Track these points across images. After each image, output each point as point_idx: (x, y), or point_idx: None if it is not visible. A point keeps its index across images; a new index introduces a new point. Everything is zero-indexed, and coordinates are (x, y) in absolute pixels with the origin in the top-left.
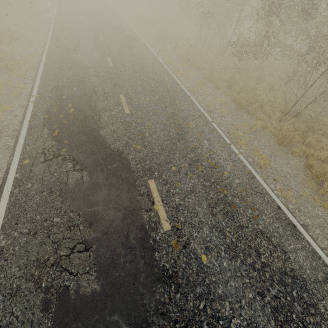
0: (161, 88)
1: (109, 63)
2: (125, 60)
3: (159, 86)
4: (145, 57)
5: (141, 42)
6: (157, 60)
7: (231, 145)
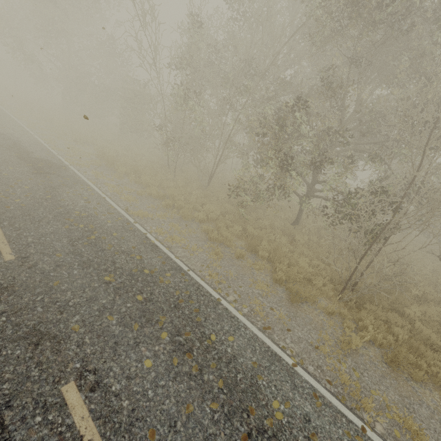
0: (161, 300)
1: (4, 251)
2: (48, 231)
3: (152, 293)
4: (92, 211)
5: (73, 175)
6: (118, 215)
7: (367, 431)
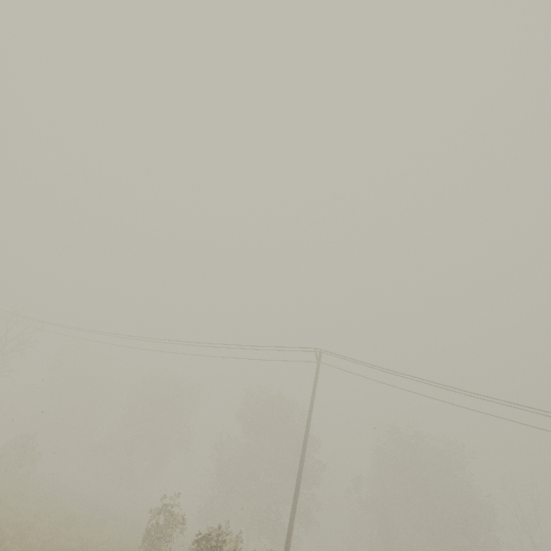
0: None
1: None
2: None
3: None
4: None
5: None
6: None
7: None
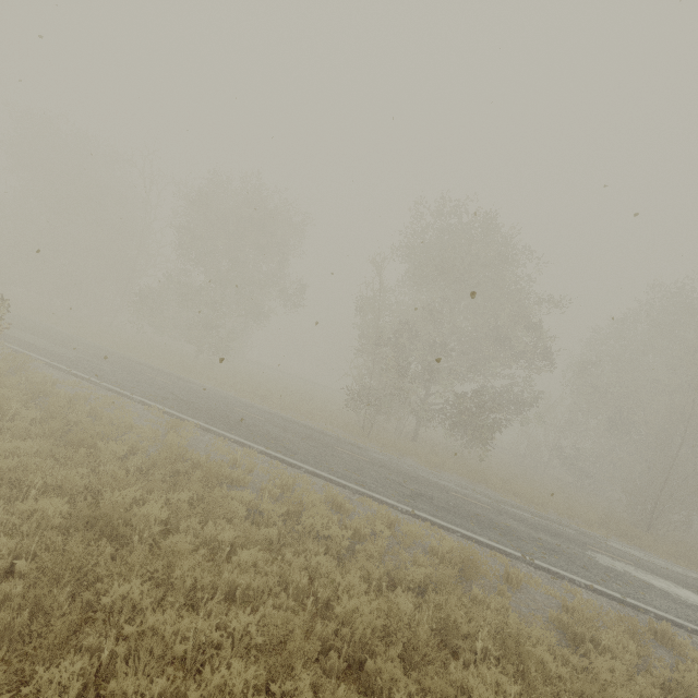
0: None
1: None
2: None
3: None
4: None
5: None
6: None
7: None
